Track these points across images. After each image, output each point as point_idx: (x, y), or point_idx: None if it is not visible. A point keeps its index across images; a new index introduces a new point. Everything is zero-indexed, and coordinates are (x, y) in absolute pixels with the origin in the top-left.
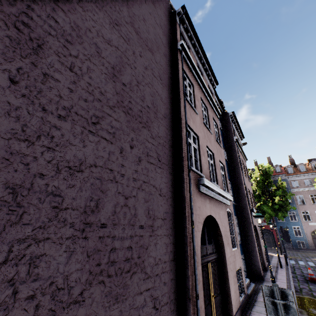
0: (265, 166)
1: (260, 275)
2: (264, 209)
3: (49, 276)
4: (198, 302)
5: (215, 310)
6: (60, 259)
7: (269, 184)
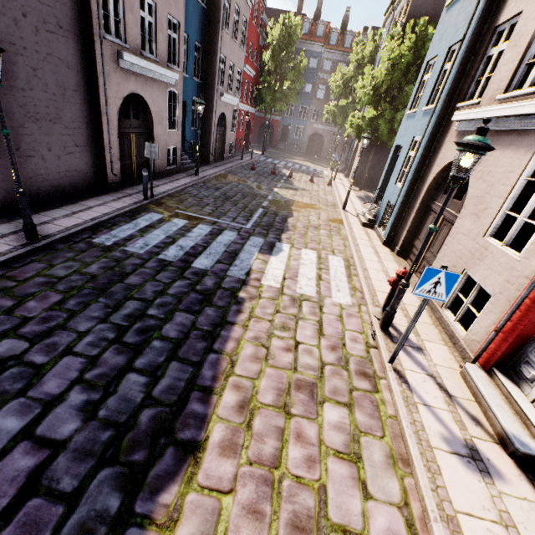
0: (293, 21)
1: (208, 161)
2: (264, 95)
3: (4, 112)
4: (111, 151)
5: (137, 166)
6: (6, 105)
7: (286, 58)
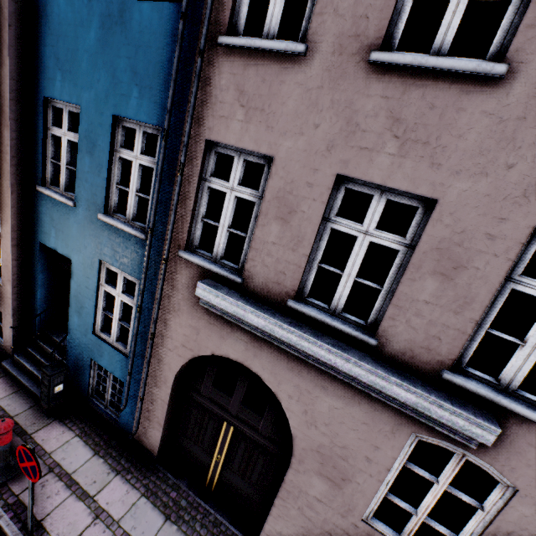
0: None
1: None
2: None
3: None
4: None
5: None
6: None
7: None
